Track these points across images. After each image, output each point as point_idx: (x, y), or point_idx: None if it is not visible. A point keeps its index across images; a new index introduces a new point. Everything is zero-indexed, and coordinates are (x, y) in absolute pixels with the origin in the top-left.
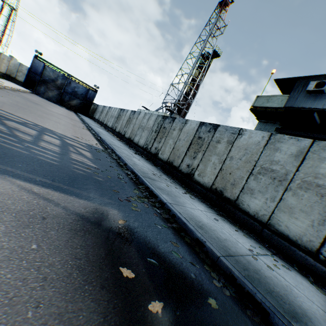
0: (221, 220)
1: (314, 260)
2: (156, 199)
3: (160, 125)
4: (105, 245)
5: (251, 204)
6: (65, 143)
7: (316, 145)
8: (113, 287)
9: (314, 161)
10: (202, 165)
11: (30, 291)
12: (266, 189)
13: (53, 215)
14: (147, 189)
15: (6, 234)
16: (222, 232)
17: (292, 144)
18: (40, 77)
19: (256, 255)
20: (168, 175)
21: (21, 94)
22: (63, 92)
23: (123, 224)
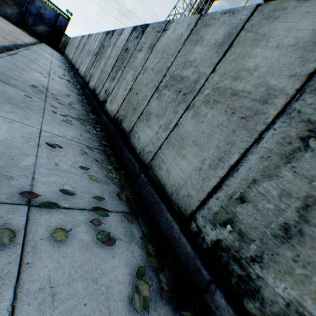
0: (79, 153)
1: (181, 230)
2: None
3: (101, 44)
4: None
5: (143, 135)
6: None
7: (259, 14)
8: None
9: (245, 47)
10: (117, 87)
11: None
12: (165, 110)
13: None
14: None
15: None
16: (14, 157)
17: (223, 24)
18: None
19: (39, 207)
20: (84, 105)
21: None
22: (25, 12)
23: None
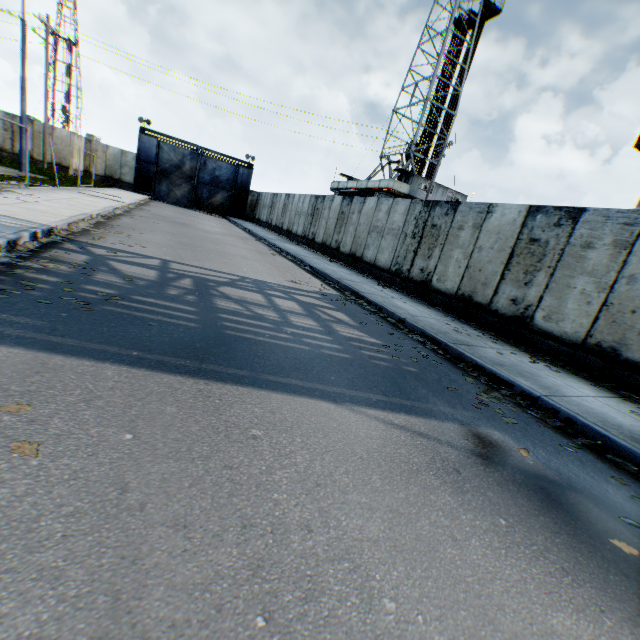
0: (639, 412)
1: None
2: (509, 389)
3: (421, 221)
4: (555, 503)
5: None
6: (304, 306)
7: None
8: (635, 573)
9: None
10: (552, 297)
11: (571, 588)
12: None
13: (457, 463)
14: (480, 370)
15: (462, 507)
16: None
17: None
18: (156, 166)
19: None
20: (468, 324)
21: (153, 213)
22: (197, 184)
23: (530, 458)
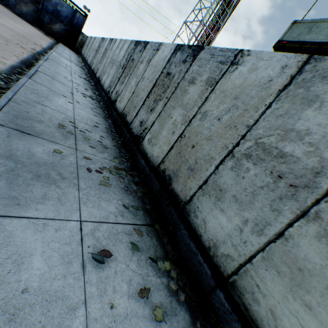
0: (130, 250)
1: None
2: None
3: (129, 56)
4: None
5: (212, 221)
6: None
7: None
8: None
9: None
10: (158, 124)
11: None
12: (251, 197)
13: None
14: None
15: None
16: None
17: None
18: None
19: None
20: (113, 135)
21: None
22: (41, 9)
23: None
